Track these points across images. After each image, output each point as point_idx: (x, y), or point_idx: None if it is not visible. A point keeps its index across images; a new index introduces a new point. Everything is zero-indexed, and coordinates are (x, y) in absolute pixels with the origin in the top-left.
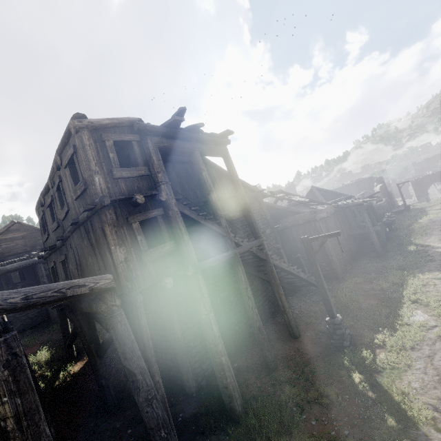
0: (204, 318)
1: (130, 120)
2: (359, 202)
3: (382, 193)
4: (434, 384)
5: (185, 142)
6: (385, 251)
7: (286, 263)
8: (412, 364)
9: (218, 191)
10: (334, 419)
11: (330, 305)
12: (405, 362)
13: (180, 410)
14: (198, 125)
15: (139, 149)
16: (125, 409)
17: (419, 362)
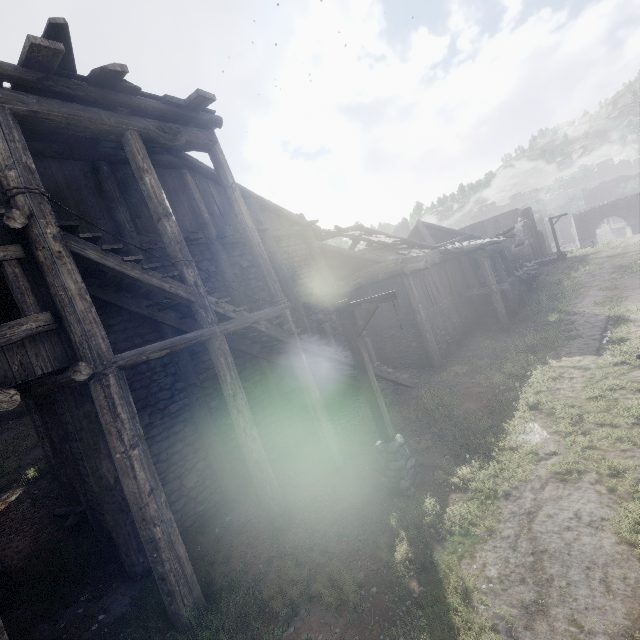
0: (120, 460)
1: None
2: (478, 244)
3: (526, 233)
4: (521, 574)
5: (97, 111)
6: (514, 322)
7: (334, 346)
8: (497, 527)
9: (219, 222)
10: (338, 638)
11: (382, 421)
12: (487, 523)
13: (103, 607)
14: (108, 68)
15: None
16: (14, 606)
17: (509, 523)
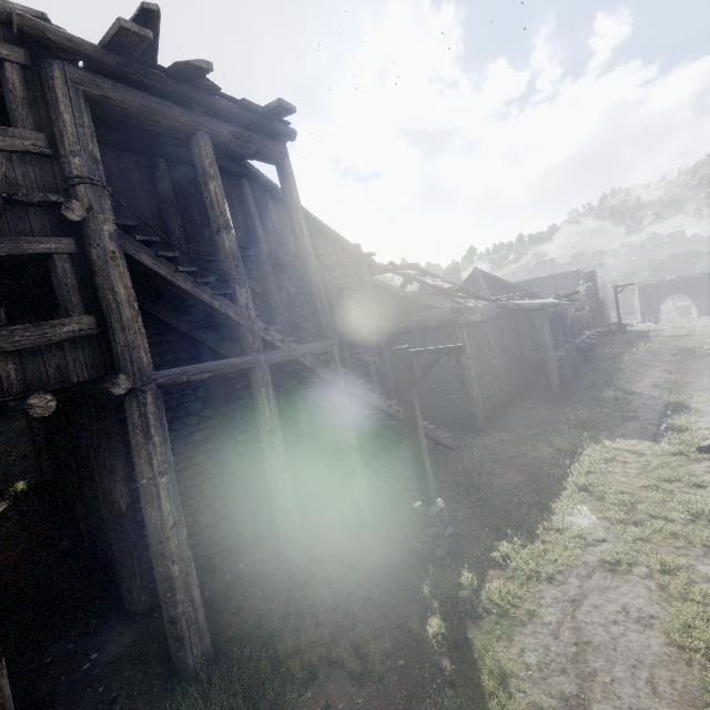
0: (146, 486)
1: (6, 6)
2: (540, 303)
3: (588, 298)
4: (563, 664)
5: (171, 106)
6: (566, 392)
7: (378, 393)
8: (539, 612)
9: (272, 240)
10: (360, 709)
11: (426, 481)
12: (528, 606)
13: (97, 646)
14: (193, 63)
15: (26, 87)
16: None
17: (552, 609)
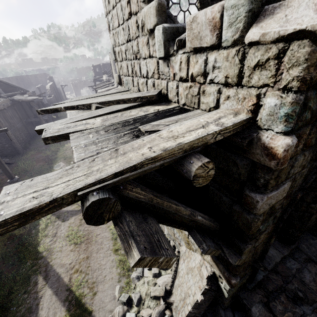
0: None
1: None
2: (31, 99)
3: (52, 91)
4: None
5: None
6: None
7: None
8: None
9: None
10: None
11: (9, 172)
12: None
13: None
14: None
15: None
16: None
17: None
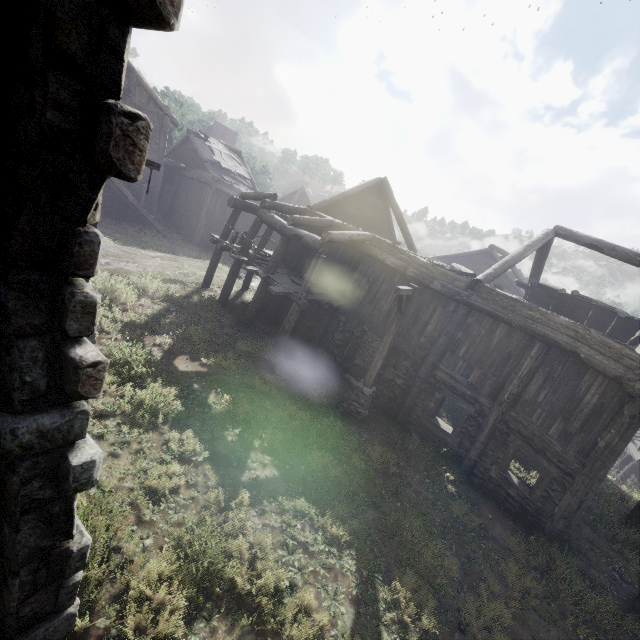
0: None
1: None
2: None
3: None
4: None
5: None
6: None
7: None
8: None
9: None
10: None
11: None
12: None
13: None
14: None
15: None
16: None
17: None
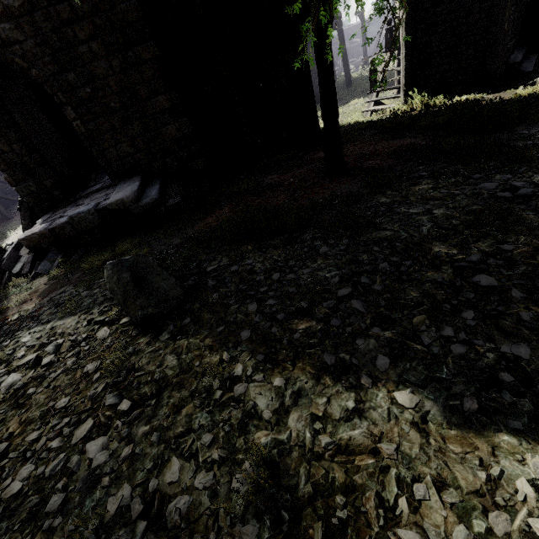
0: None
1: None
2: None
3: None
4: None
5: None
6: None
7: None
8: None
9: None
10: None
11: None
12: None
13: None
14: None
15: None
16: None
17: None
